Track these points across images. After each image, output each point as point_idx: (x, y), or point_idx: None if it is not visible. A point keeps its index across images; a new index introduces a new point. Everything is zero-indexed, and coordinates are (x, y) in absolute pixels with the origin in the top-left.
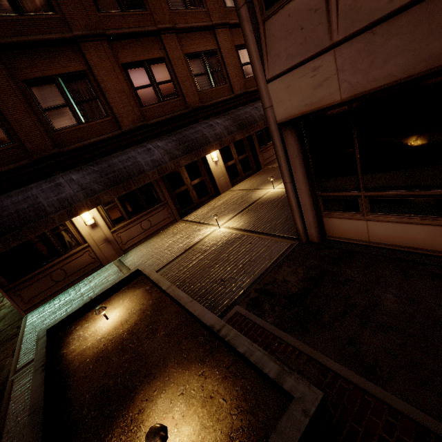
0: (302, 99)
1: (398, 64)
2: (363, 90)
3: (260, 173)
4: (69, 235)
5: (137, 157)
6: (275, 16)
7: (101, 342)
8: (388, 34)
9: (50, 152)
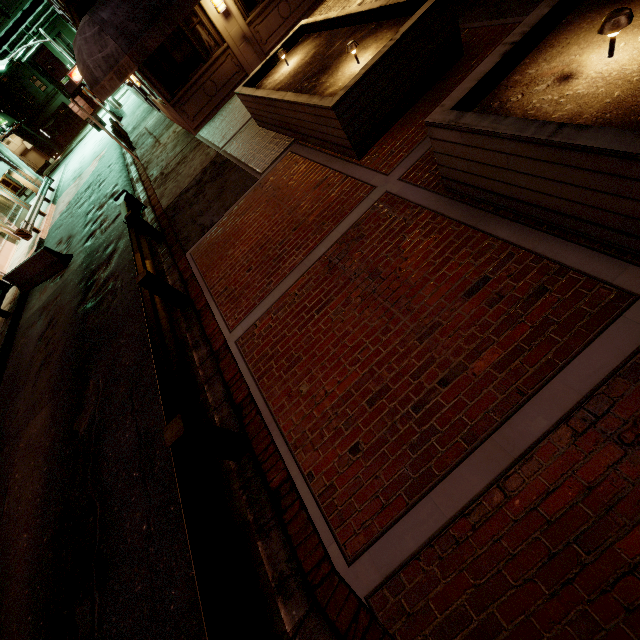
0: None
1: None
2: None
3: None
4: (205, 31)
5: None
6: None
7: (291, 73)
8: None
9: None
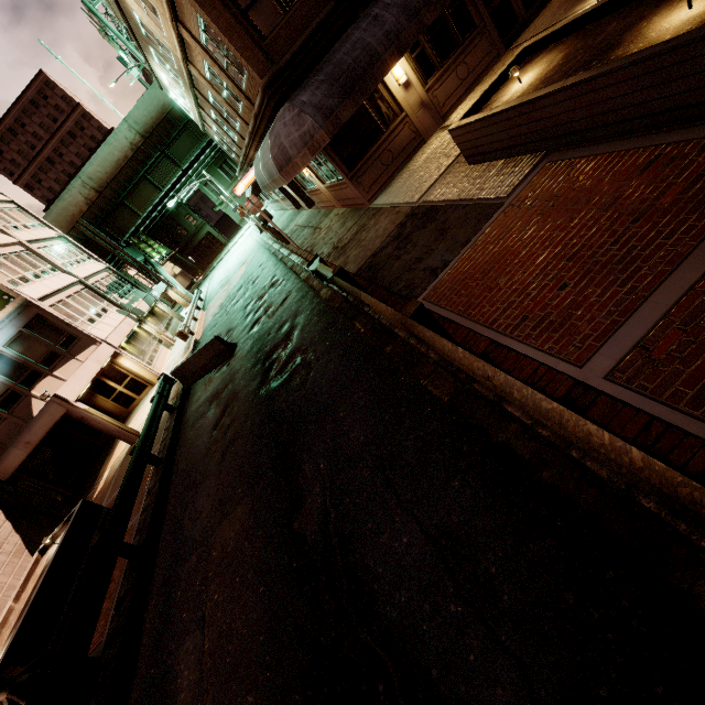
0: None
1: None
2: None
3: None
4: (385, 105)
5: None
6: None
7: (534, 84)
8: None
9: None
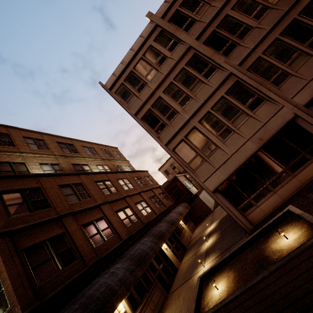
0: (216, 182)
1: (233, 167)
2: (230, 174)
3: (188, 249)
4: None
5: (140, 247)
6: (197, 170)
7: (230, 285)
8: (227, 164)
9: (96, 259)
